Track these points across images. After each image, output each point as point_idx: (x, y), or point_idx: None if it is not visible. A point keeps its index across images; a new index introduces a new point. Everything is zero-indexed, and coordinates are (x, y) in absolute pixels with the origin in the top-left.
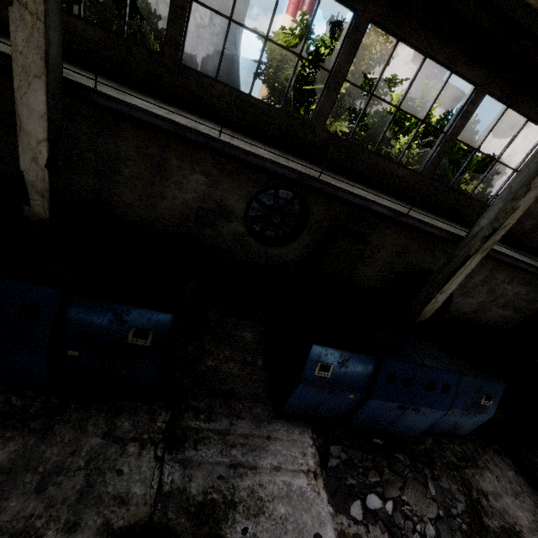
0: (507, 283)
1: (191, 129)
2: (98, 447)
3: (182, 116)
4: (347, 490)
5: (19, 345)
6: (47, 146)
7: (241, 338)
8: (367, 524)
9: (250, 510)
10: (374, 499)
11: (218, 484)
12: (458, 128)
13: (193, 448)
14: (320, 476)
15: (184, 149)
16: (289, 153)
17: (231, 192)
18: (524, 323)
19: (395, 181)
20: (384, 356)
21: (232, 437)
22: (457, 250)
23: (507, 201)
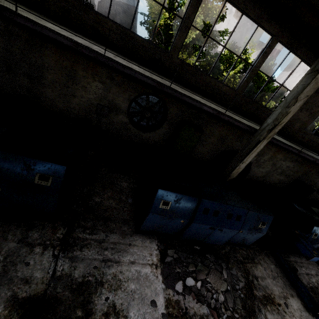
0: (283, 160)
1: (85, 46)
2: (14, 248)
3: (79, 37)
4: (175, 275)
5: None
6: None
7: (120, 185)
8: (185, 294)
9: (112, 287)
10: (190, 280)
11: (93, 271)
12: (260, 62)
13: (79, 250)
14: (159, 267)
15: (87, 64)
16: (156, 72)
17: (119, 95)
18: (290, 184)
19: (221, 95)
20: (202, 198)
21: (106, 244)
22: (253, 138)
23: (283, 108)
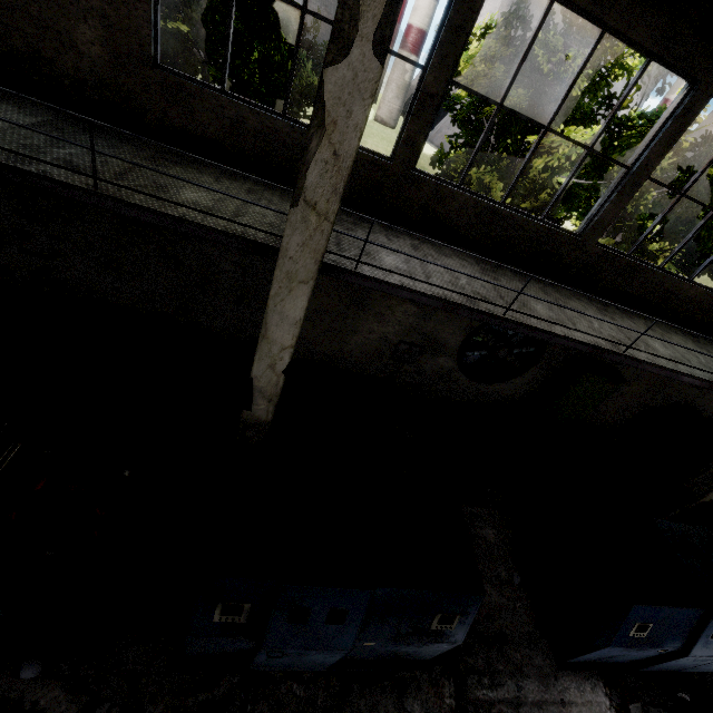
0: None
1: (470, 308)
2: None
3: (463, 294)
4: None
5: (321, 650)
6: (291, 352)
7: (484, 539)
8: None
9: None
10: None
11: None
12: None
13: None
14: None
15: None
16: (540, 275)
17: (447, 324)
18: None
19: (680, 304)
20: None
21: (526, 708)
22: None
23: None
